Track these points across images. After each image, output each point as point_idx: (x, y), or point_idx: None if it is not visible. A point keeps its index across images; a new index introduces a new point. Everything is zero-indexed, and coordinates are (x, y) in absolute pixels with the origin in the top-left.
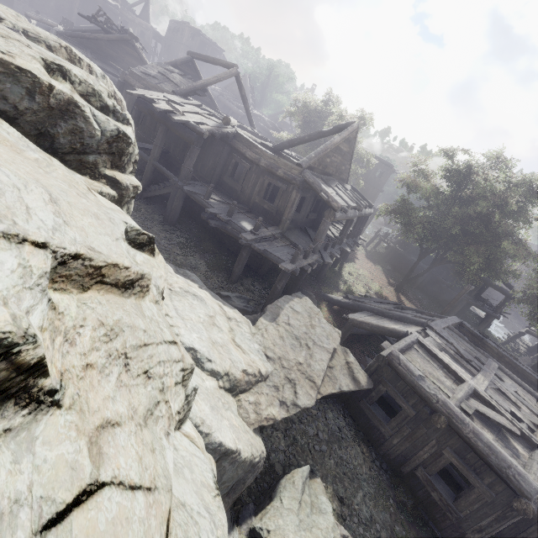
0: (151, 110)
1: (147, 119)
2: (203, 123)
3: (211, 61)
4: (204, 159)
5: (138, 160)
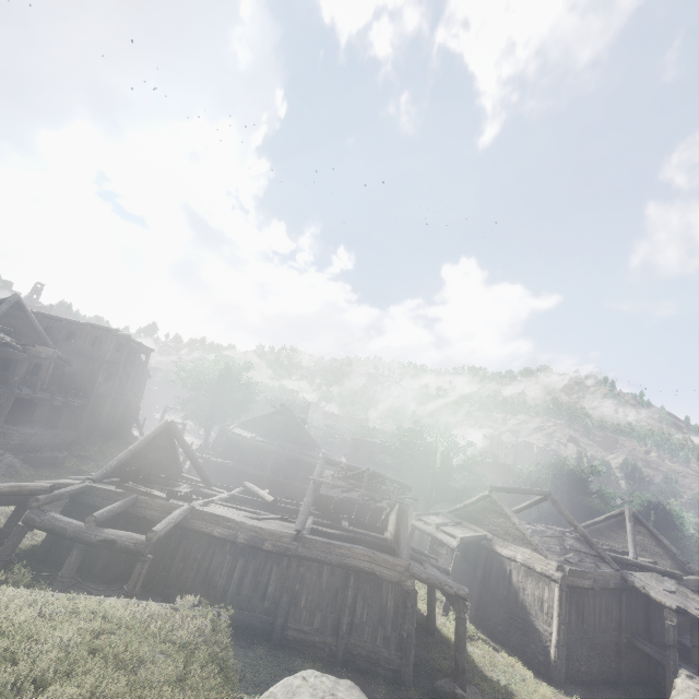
0: (691, 617)
1: (602, 615)
2: (696, 594)
3: (524, 493)
4: (660, 616)
5: (606, 673)
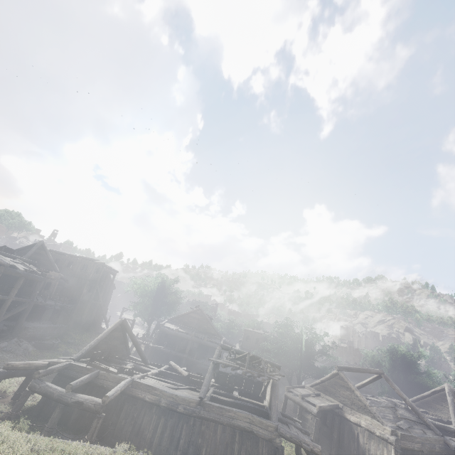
0: None
1: None
2: None
3: (363, 372)
4: None
5: None
